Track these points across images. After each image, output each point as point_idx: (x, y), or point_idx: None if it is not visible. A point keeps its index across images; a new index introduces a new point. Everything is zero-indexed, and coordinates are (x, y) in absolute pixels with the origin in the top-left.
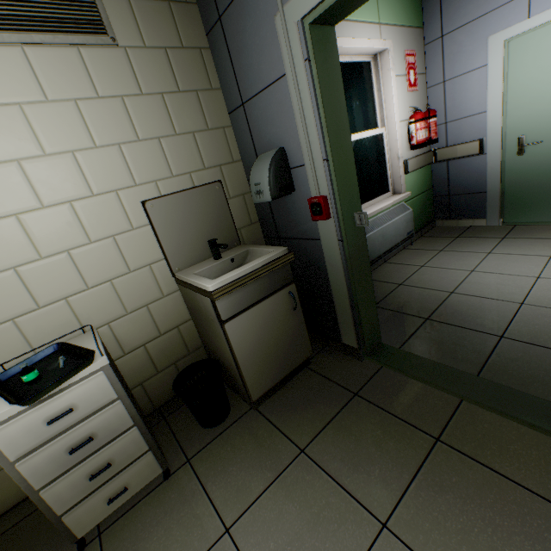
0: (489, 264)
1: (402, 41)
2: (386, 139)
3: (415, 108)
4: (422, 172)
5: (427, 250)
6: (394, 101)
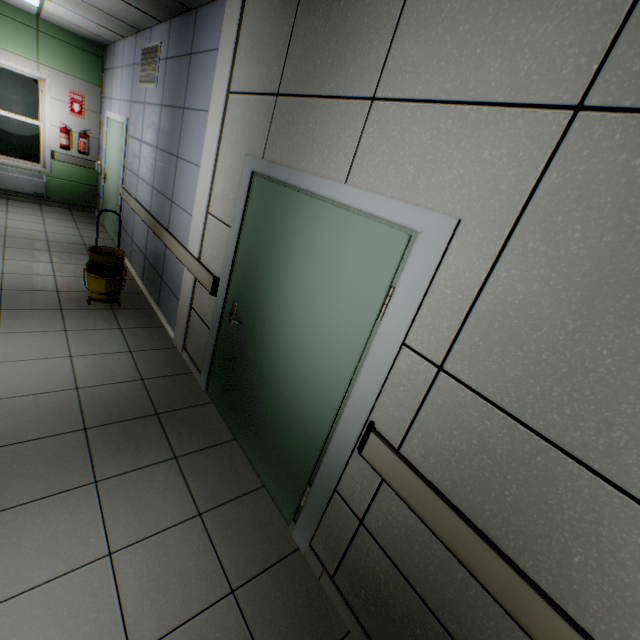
0: (22, 215)
1: (70, 84)
2: (44, 131)
3: (65, 124)
4: (83, 171)
5: (40, 208)
6: (48, 111)
